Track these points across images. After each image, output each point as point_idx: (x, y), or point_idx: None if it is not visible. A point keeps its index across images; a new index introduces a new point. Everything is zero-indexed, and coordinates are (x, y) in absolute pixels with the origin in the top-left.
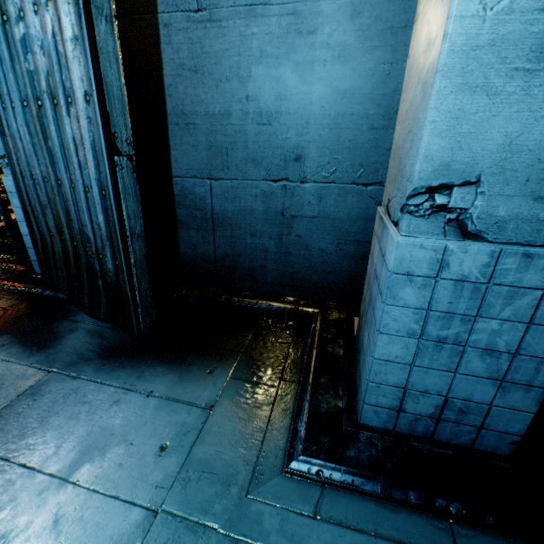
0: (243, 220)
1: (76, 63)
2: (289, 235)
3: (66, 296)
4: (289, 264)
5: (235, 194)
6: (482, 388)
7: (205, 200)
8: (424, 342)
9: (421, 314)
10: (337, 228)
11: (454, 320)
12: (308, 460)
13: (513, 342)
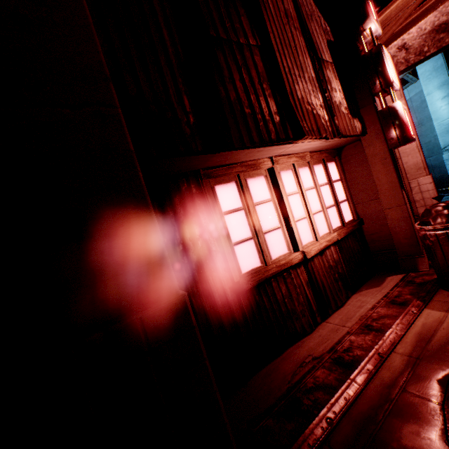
0: (441, 165)
1: None
2: None
3: None
4: None
5: (437, 159)
6: None
7: (428, 163)
8: None
9: None
10: None
11: None
12: None
13: None
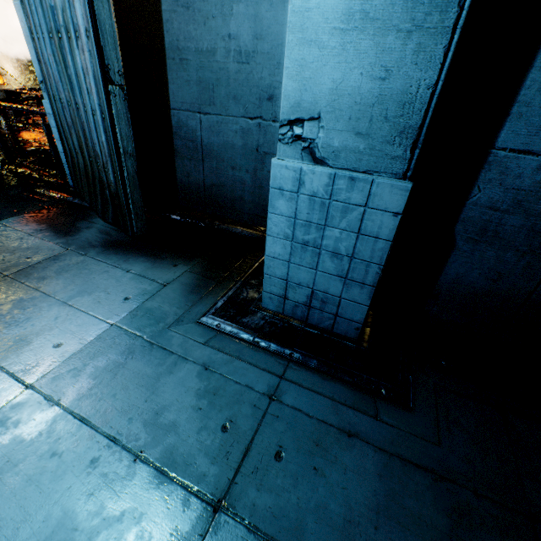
0: (226, 154)
1: (79, 3)
2: (262, 171)
3: (88, 204)
4: (262, 197)
5: (219, 128)
6: (334, 284)
7: (196, 132)
8: (295, 244)
9: (291, 222)
10: None
11: (312, 227)
12: (215, 318)
13: (350, 248)
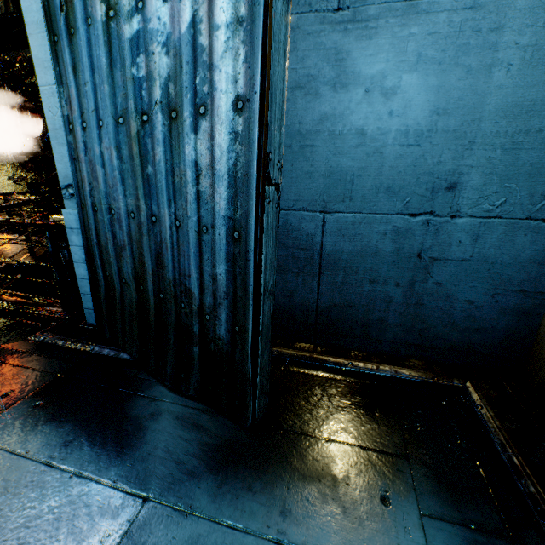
0: (362, 263)
1: (229, 57)
2: (424, 282)
3: (133, 358)
4: (419, 318)
5: (355, 230)
6: None
7: (313, 237)
8: None
9: None
10: (496, 274)
11: None
12: None
13: None
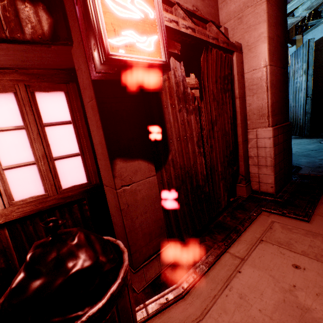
0: None
1: (303, 84)
2: None
3: None
4: None
5: None
6: None
7: None
8: None
9: None
10: None
11: None
12: None
13: None
